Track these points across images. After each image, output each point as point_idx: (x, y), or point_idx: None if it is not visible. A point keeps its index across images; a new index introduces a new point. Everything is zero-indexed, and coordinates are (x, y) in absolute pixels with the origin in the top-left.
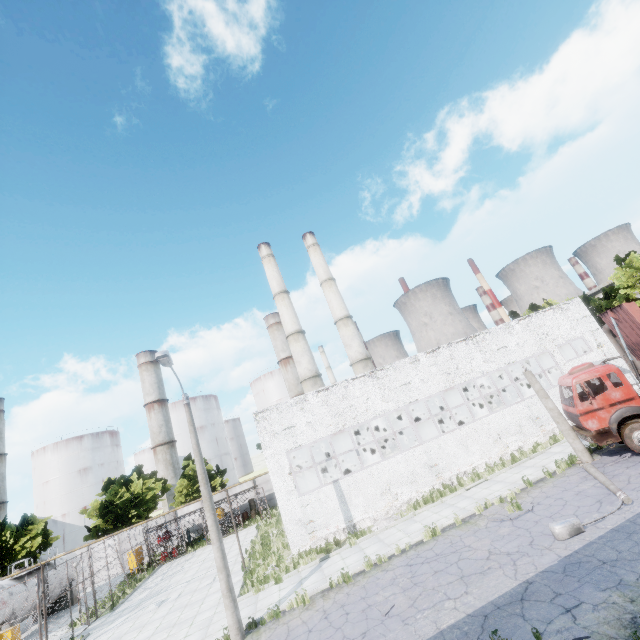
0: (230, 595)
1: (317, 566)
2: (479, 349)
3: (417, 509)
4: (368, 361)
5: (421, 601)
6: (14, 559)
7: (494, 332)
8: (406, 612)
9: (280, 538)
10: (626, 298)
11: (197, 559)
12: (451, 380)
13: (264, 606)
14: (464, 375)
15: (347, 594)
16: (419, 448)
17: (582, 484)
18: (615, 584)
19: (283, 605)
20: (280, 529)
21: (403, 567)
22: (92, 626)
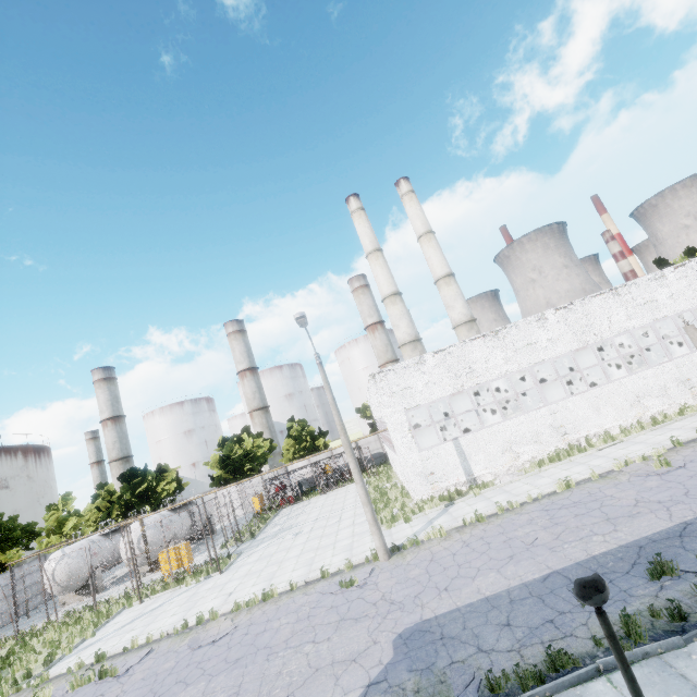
0: (376, 524)
1: (443, 510)
2: (620, 304)
3: (542, 467)
4: (473, 323)
5: (566, 536)
6: (158, 498)
7: (641, 283)
8: (551, 543)
9: (397, 489)
10: None
11: (315, 505)
12: (584, 339)
13: (400, 537)
14: (600, 333)
15: (483, 530)
16: (544, 409)
17: None
18: None
19: (420, 536)
20: (394, 482)
21: (538, 511)
22: (241, 548)
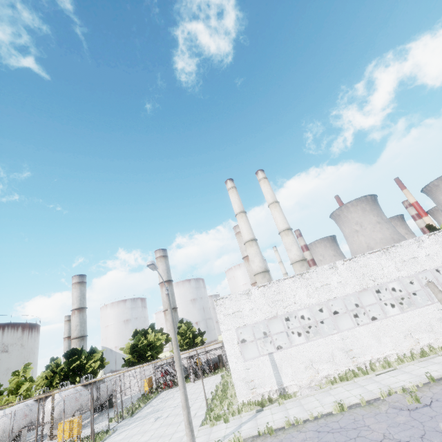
0: (189, 426)
1: (253, 415)
2: (390, 259)
3: (333, 384)
4: (304, 262)
5: None
6: (86, 372)
7: (405, 245)
8: None
9: (233, 388)
10: None
11: None
12: (365, 283)
13: (214, 438)
14: (377, 280)
15: None
16: (337, 335)
17: None
18: None
19: (225, 441)
20: None
21: (313, 432)
22: (120, 424)
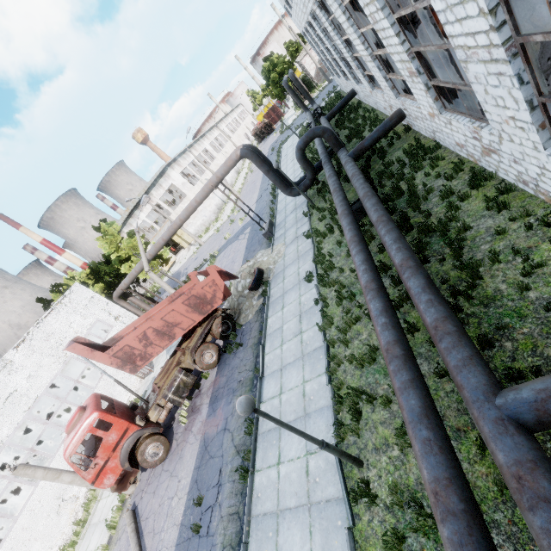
0: None
1: None
2: None
3: None
4: None
5: None
6: None
7: None
8: None
9: None
10: (119, 261)
11: None
12: None
13: None
14: None
15: None
16: None
17: None
18: None
19: None
20: None
21: None
22: None
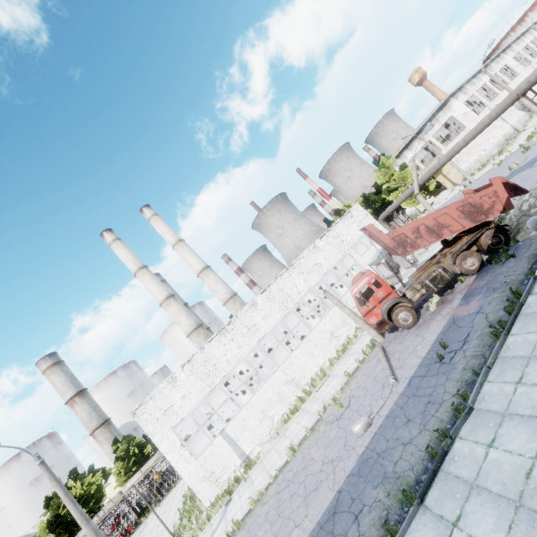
0: None
1: (223, 513)
2: (299, 273)
3: (287, 423)
4: (235, 297)
5: (280, 535)
6: None
7: (306, 255)
8: None
9: None
10: (388, 191)
11: (147, 529)
12: (286, 307)
13: None
14: (294, 299)
15: None
16: (278, 372)
17: (377, 368)
18: (382, 478)
19: None
20: None
21: (274, 497)
22: None
